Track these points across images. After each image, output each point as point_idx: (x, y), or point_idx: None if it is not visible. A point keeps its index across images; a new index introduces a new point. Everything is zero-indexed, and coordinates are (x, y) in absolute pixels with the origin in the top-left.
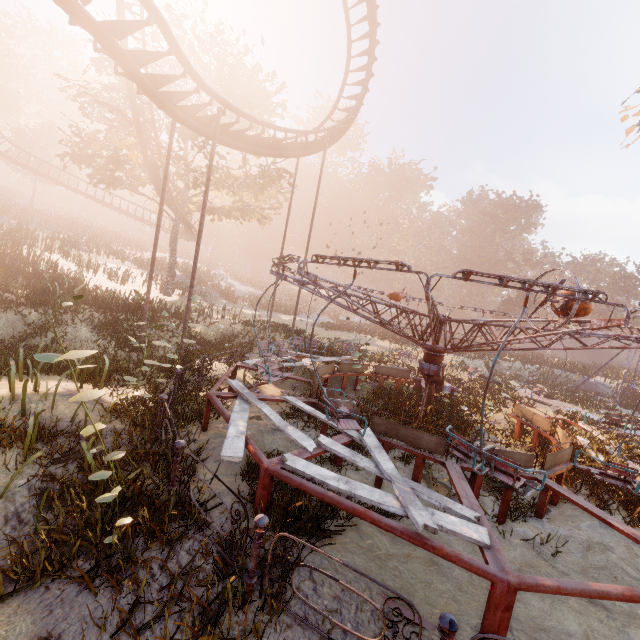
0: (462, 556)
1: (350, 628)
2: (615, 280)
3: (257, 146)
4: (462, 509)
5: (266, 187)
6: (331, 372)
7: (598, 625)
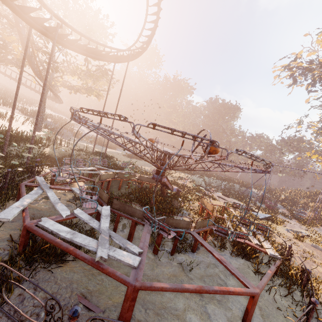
0: (116, 273)
1: (43, 315)
2: (267, 146)
3: (87, 51)
4: (134, 248)
5: (100, 78)
6: (113, 177)
7: (193, 304)
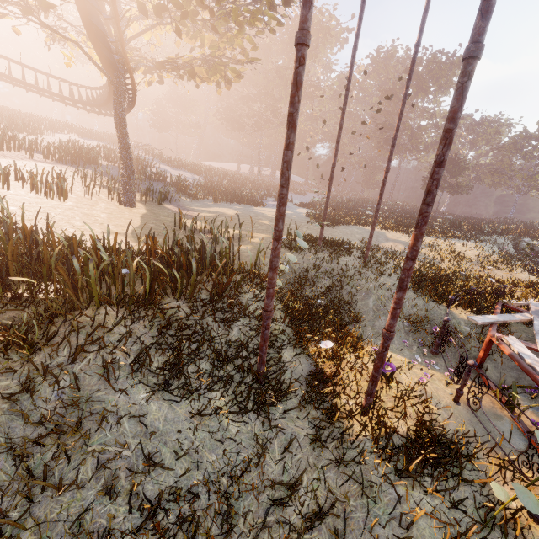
0: None
1: None
2: (517, 140)
3: None
4: None
5: (252, 21)
6: None
7: None
